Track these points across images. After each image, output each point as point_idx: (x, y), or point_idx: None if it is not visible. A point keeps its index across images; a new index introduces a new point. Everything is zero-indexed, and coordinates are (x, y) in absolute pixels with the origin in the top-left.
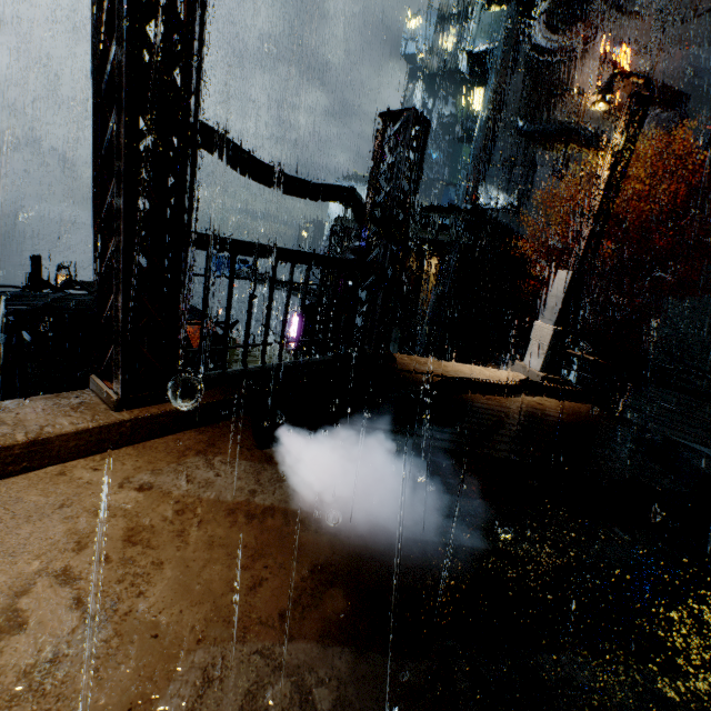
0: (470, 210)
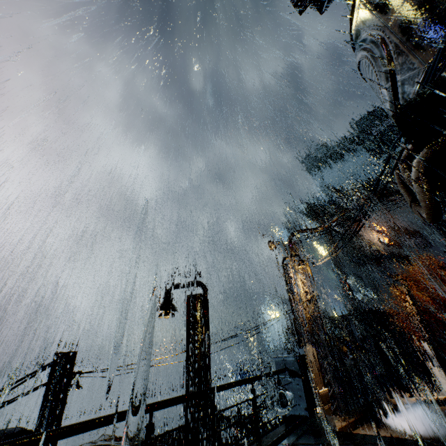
0: (361, 313)
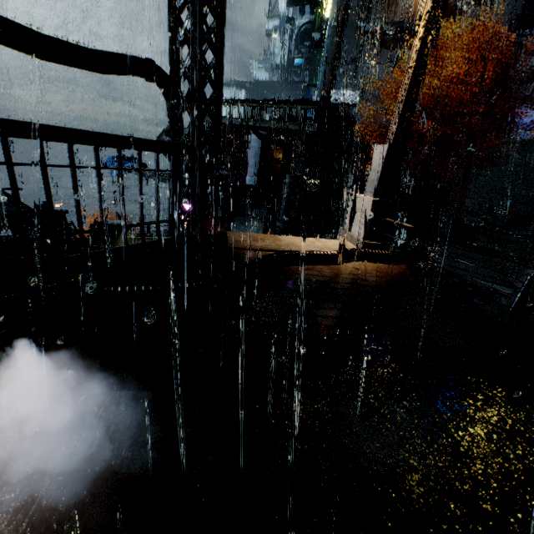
0: (317, 102)
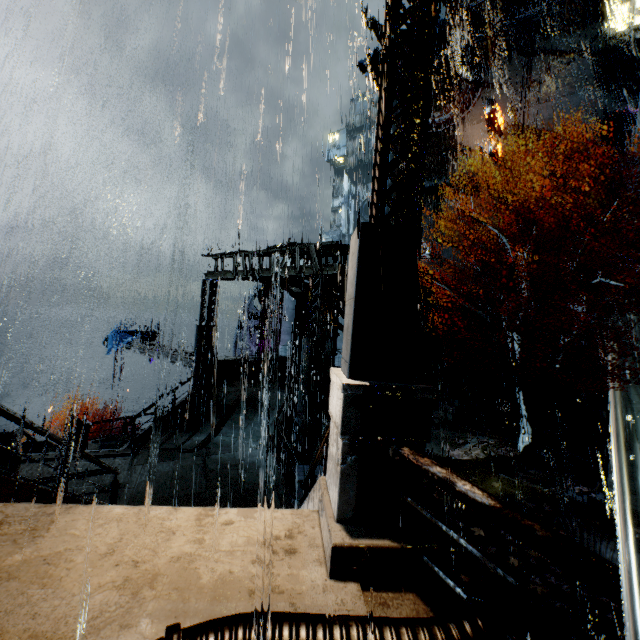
0: None
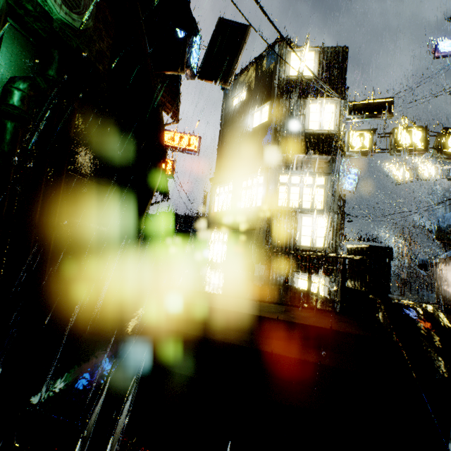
0: None
